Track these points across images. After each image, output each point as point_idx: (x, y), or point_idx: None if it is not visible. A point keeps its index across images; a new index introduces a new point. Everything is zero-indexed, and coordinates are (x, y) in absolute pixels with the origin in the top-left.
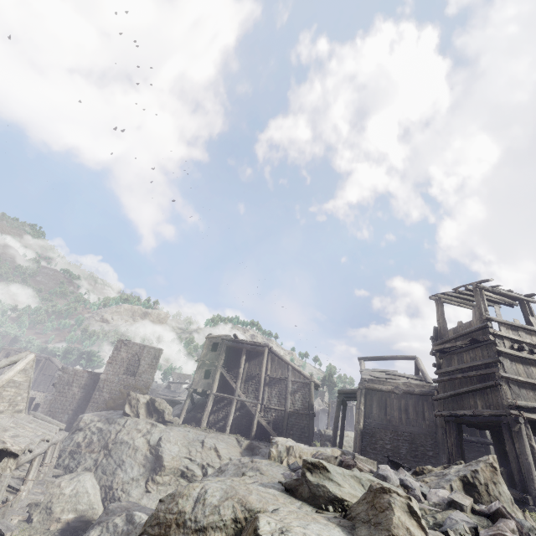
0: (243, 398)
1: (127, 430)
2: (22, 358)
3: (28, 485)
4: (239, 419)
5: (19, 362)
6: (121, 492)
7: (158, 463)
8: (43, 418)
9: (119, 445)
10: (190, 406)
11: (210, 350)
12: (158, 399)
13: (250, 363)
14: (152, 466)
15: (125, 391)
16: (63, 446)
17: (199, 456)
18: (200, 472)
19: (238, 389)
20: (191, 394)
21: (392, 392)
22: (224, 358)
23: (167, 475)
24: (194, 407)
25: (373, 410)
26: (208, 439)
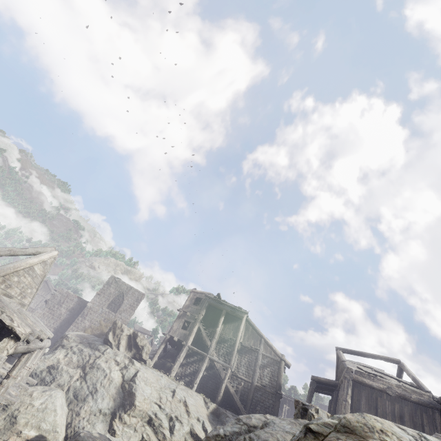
0: (215, 358)
1: (106, 357)
2: (47, 251)
3: (8, 381)
4: (205, 379)
5: (44, 253)
6: (86, 422)
7: (129, 400)
8: (37, 321)
9: (95, 369)
10: (161, 353)
11: (193, 303)
12: (141, 335)
13: (225, 326)
14: (122, 401)
15: (103, 323)
16: (43, 356)
17: (169, 405)
18: (167, 424)
19: (212, 348)
20: (167, 340)
21: (384, 391)
22: (203, 314)
23: (134, 416)
24: (165, 355)
25: (361, 407)
26: (179, 390)
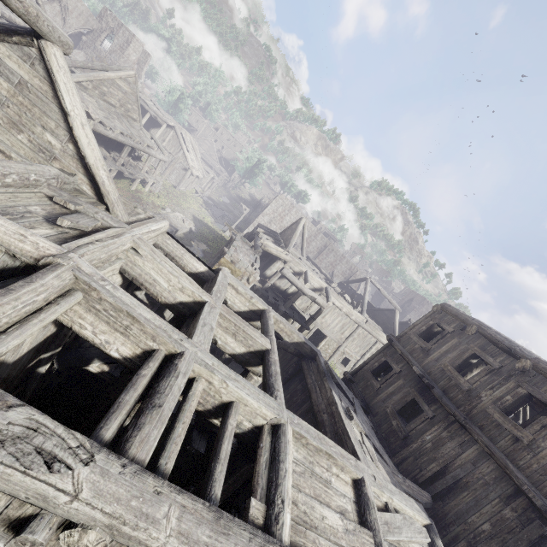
0: None
1: None
2: None
3: None
4: None
5: None
6: None
7: None
8: None
9: None
10: None
11: None
12: None
13: None
14: None
15: None
16: None
17: None
18: None
19: None
20: None
21: None
22: None
23: None
24: None
25: None
26: None
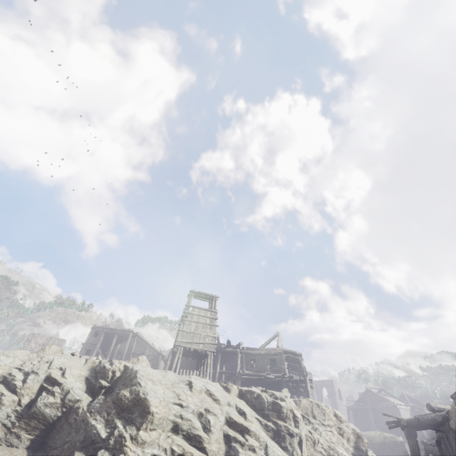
0: None
1: None
2: None
3: None
4: None
5: None
6: None
7: None
8: None
9: None
10: None
11: (93, 336)
12: None
13: (122, 344)
14: None
15: None
16: None
17: None
18: None
19: None
20: None
21: None
22: (101, 341)
23: None
24: None
25: None
26: None
